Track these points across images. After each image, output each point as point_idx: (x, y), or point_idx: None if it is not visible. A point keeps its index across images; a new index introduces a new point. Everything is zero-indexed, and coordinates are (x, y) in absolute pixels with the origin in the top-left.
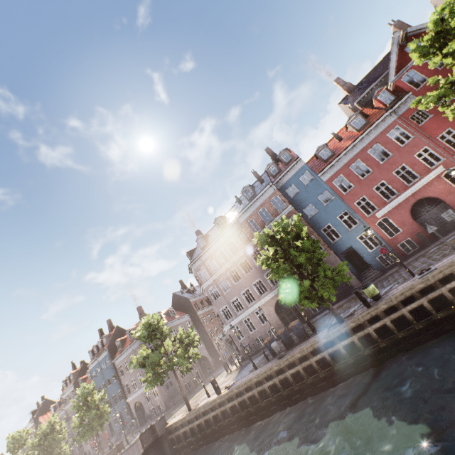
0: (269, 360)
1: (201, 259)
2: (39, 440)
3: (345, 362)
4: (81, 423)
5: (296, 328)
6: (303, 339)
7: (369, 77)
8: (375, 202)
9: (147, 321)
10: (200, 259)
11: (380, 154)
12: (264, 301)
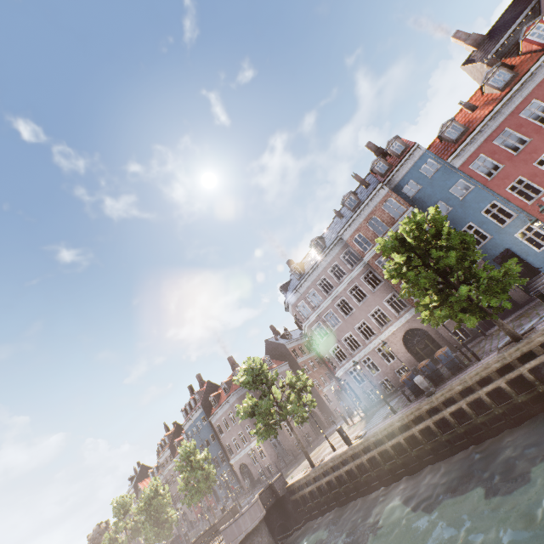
0: (410, 400)
1: (299, 292)
2: (145, 504)
3: (533, 392)
4: (187, 485)
5: (445, 358)
6: (457, 371)
7: (505, 17)
8: (538, 182)
9: (248, 366)
10: (297, 292)
11: (541, 114)
12: (388, 334)
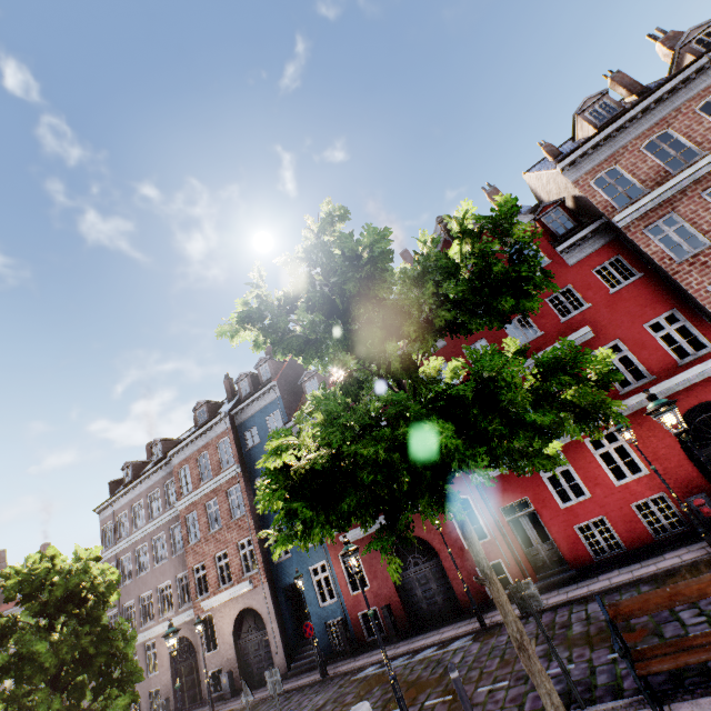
0: None
1: (113, 507)
2: None
3: None
4: None
5: None
6: None
7: None
8: None
9: None
10: (112, 506)
11: None
12: (163, 629)
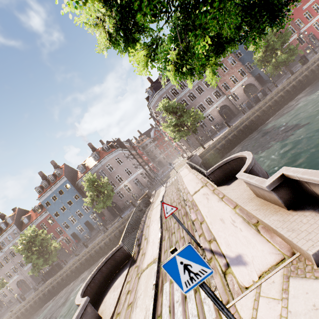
0: (250, 109)
1: (165, 88)
2: (26, 244)
3: (302, 84)
4: (92, 201)
5: (263, 91)
6: (266, 96)
7: None
8: None
9: (165, 103)
10: (164, 89)
11: None
12: (213, 108)
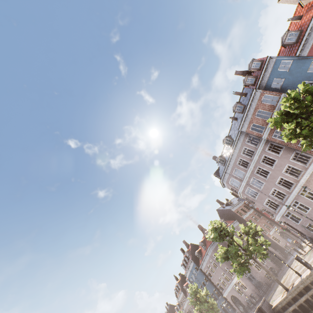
0: None
1: (227, 173)
2: None
3: None
4: None
5: None
6: None
7: None
8: None
9: (212, 227)
10: (226, 173)
11: None
12: (304, 180)
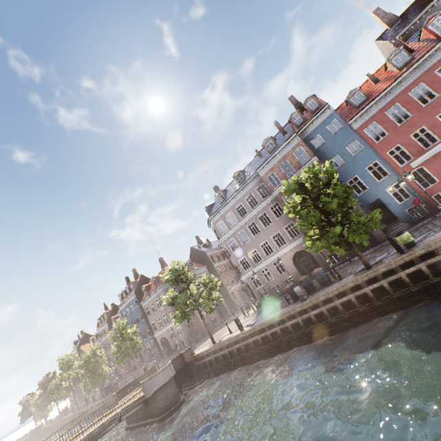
0: (290, 303)
1: (220, 213)
2: (84, 362)
3: (371, 305)
4: (118, 350)
5: (318, 275)
6: (325, 285)
7: (417, 4)
8: (411, 150)
9: (173, 267)
10: (219, 213)
11: (424, 96)
12: (283, 252)
